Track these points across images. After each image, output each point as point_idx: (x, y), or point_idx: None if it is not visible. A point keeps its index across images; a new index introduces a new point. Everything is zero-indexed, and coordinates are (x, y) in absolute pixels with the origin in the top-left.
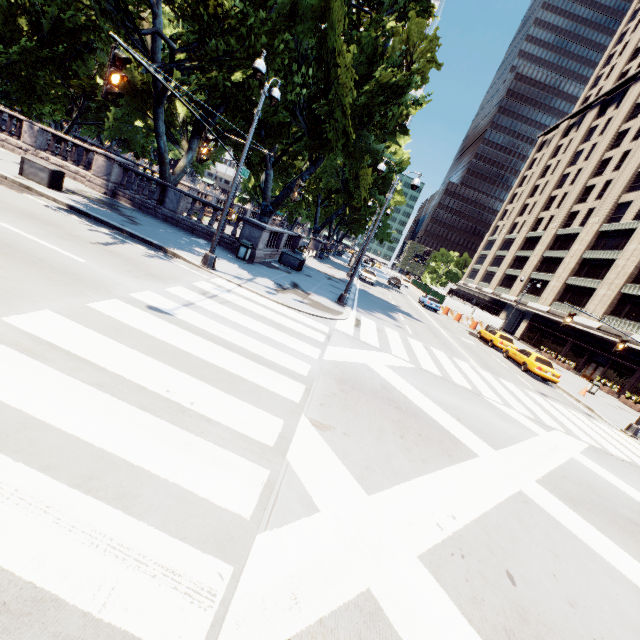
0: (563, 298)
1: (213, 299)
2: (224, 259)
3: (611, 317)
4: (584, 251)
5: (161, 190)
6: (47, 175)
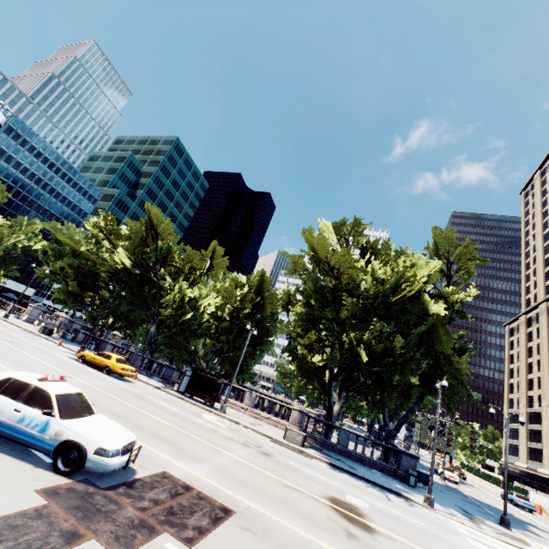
0: None
1: (488, 546)
2: (414, 491)
3: None
4: None
5: (328, 428)
6: (301, 438)
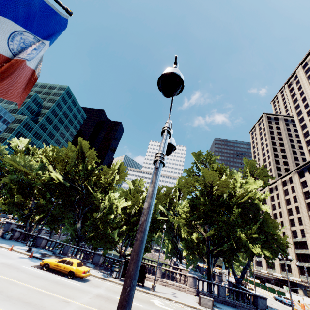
0: None
1: None
2: None
3: None
4: None
5: (209, 285)
6: (211, 303)
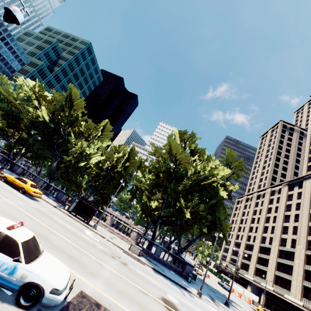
0: (277, 282)
1: None
2: (191, 286)
3: (305, 299)
4: (276, 258)
5: (150, 244)
6: (139, 251)
